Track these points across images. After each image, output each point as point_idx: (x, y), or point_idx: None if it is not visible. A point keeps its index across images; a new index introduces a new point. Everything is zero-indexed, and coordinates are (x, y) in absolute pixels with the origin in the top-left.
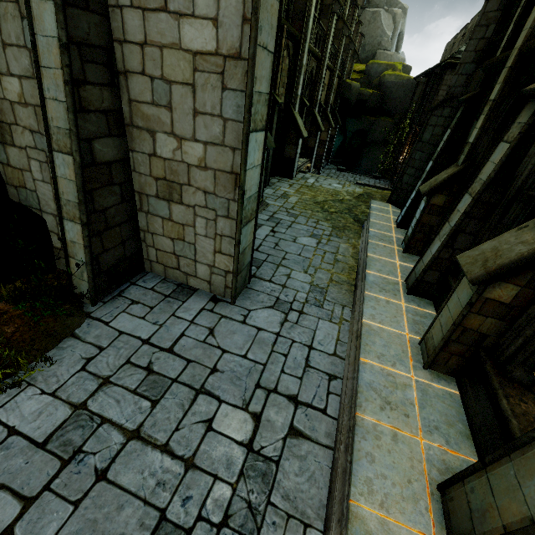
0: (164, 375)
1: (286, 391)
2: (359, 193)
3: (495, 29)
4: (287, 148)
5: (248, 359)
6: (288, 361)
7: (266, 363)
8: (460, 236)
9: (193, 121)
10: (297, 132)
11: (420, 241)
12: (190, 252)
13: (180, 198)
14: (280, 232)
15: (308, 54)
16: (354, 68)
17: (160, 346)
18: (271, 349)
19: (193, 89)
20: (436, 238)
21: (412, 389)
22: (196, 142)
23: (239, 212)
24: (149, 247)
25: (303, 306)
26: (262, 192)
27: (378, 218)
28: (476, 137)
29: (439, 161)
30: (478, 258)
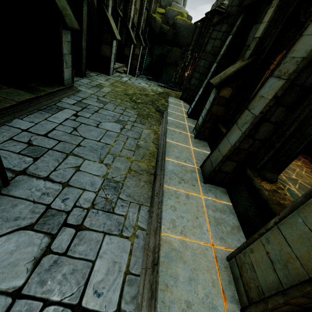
0: None
1: None
2: (160, 91)
3: None
4: (104, 47)
5: None
6: None
7: None
8: (263, 126)
9: None
10: (110, 33)
11: (209, 129)
12: None
13: None
14: (83, 117)
15: None
16: (157, 10)
17: None
18: None
19: None
20: (234, 127)
21: None
22: None
23: None
24: None
25: (85, 215)
26: (71, 78)
27: (174, 109)
28: (263, 30)
29: (221, 63)
30: None
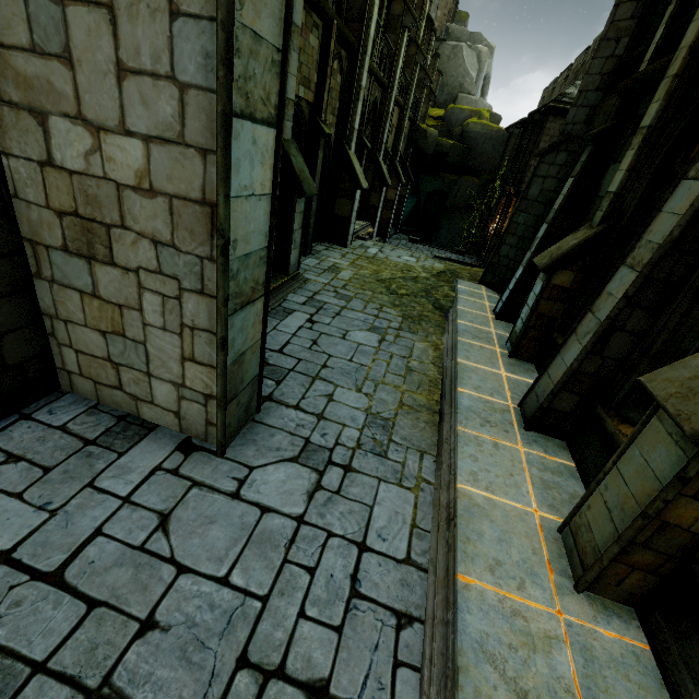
0: (16, 654)
1: (305, 671)
2: (440, 270)
3: (628, 44)
4: (340, 203)
5: (232, 586)
6: (316, 585)
7: (268, 594)
8: (615, 337)
9: (118, 90)
10: (353, 180)
11: (536, 340)
12: (137, 357)
13: (108, 253)
14: (322, 323)
15: (369, 77)
16: (429, 112)
17: (35, 567)
18: (283, 555)
19: (111, 17)
20: (571, 338)
21: (564, 647)
22: (129, 136)
23: (220, 283)
24: (63, 347)
25: (351, 455)
26: (297, 262)
27: (468, 305)
28: (621, 183)
29: (557, 224)
30: (695, 386)
